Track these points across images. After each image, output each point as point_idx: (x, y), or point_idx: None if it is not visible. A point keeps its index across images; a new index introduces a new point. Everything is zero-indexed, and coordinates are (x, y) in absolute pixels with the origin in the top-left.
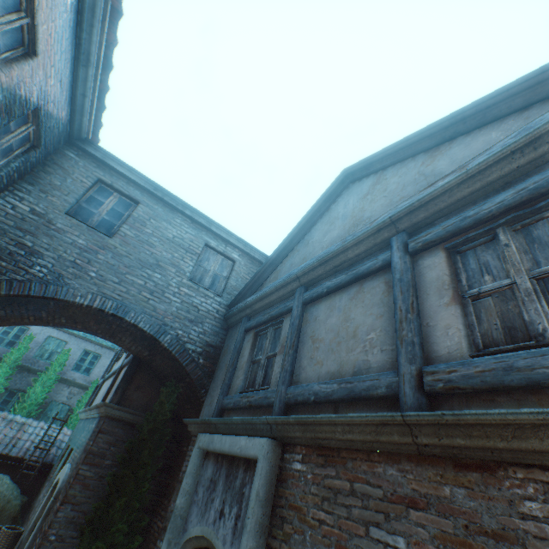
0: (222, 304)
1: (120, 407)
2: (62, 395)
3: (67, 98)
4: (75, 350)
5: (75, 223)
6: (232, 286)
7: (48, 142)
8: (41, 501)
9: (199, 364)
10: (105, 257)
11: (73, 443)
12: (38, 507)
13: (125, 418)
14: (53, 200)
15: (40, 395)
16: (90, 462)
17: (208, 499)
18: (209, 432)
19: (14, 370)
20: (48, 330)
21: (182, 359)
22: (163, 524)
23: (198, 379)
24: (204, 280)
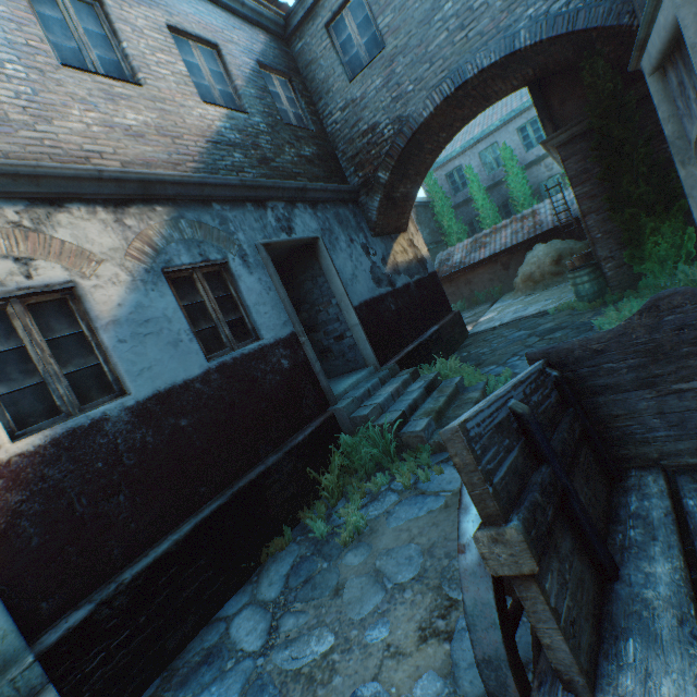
0: None
1: (558, 132)
2: (541, 176)
3: (247, 28)
4: (508, 141)
5: (360, 79)
6: None
7: (287, 67)
8: None
9: (590, 6)
10: (400, 67)
11: None
12: None
13: (575, 134)
14: (336, 89)
15: (523, 190)
16: (578, 184)
17: (685, 103)
18: None
19: (485, 195)
20: (472, 153)
21: (560, 31)
22: None
23: (604, 20)
24: None
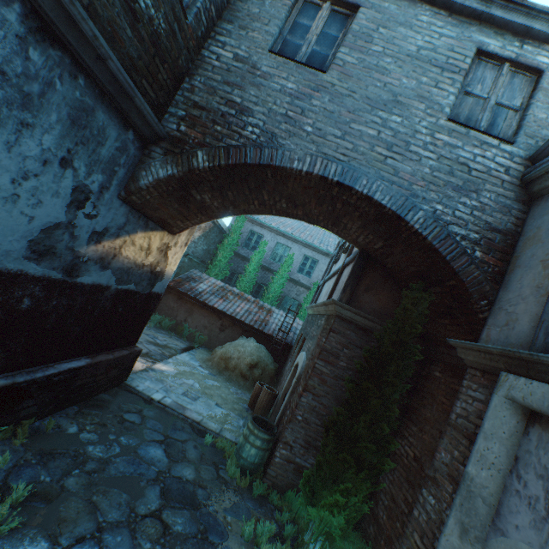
0: (515, 156)
1: (350, 307)
2: (291, 292)
3: None
4: (296, 255)
5: (281, 62)
6: (537, 120)
7: None
8: (287, 373)
9: (473, 260)
10: (320, 103)
11: (304, 333)
12: (285, 376)
13: (356, 321)
14: (253, 36)
15: (277, 290)
16: (324, 359)
17: None
18: (523, 375)
19: (258, 268)
20: (276, 237)
21: (443, 250)
22: (428, 472)
23: (473, 283)
24: (475, 119)
